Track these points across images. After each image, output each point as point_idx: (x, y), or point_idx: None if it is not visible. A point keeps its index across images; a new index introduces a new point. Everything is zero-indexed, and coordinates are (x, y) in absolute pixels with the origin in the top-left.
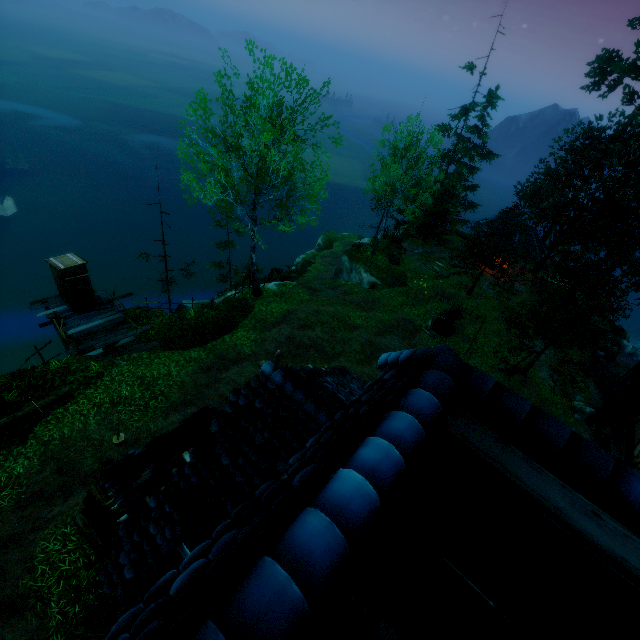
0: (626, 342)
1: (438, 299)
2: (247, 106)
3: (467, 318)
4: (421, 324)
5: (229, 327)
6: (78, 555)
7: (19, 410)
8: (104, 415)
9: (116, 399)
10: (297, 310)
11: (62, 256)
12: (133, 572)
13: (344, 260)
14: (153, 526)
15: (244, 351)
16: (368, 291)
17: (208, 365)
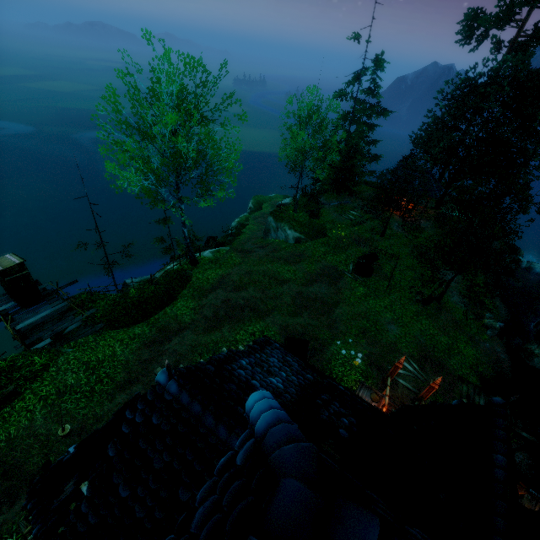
0: (521, 258)
1: (356, 244)
2: (151, 96)
3: (383, 258)
4: (343, 269)
5: (169, 299)
6: None
7: None
8: (50, 407)
9: (62, 389)
10: (231, 273)
11: (1, 258)
12: None
13: (270, 221)
14: None
15: (184, 320)
16: (294, 246)
17: (151, 339)
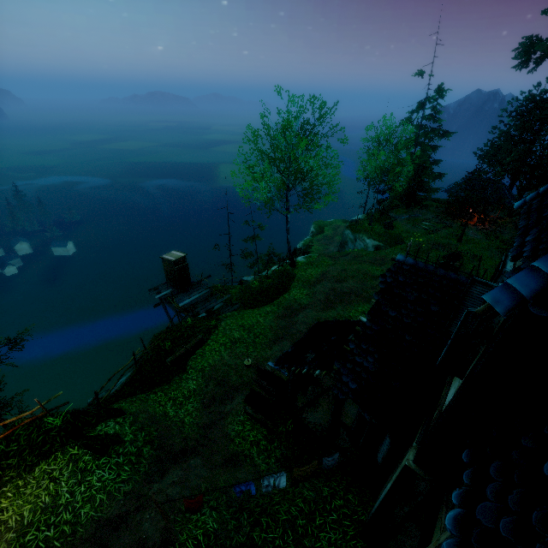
0: None
1: (435, 249)
2: (286, 129)
3: (464, 259)
4: None
5: (284, 289)
6: (256, 432)
7: (175, 353)
8: (230, 350)
9: (233, 340)
10: (329, 271)
11: (169, 253)
12: (355, 384)
13: (347, 233)
14: (358, 358)
15: (303, 302)
16: (374, 252)
17: (282, 314)
